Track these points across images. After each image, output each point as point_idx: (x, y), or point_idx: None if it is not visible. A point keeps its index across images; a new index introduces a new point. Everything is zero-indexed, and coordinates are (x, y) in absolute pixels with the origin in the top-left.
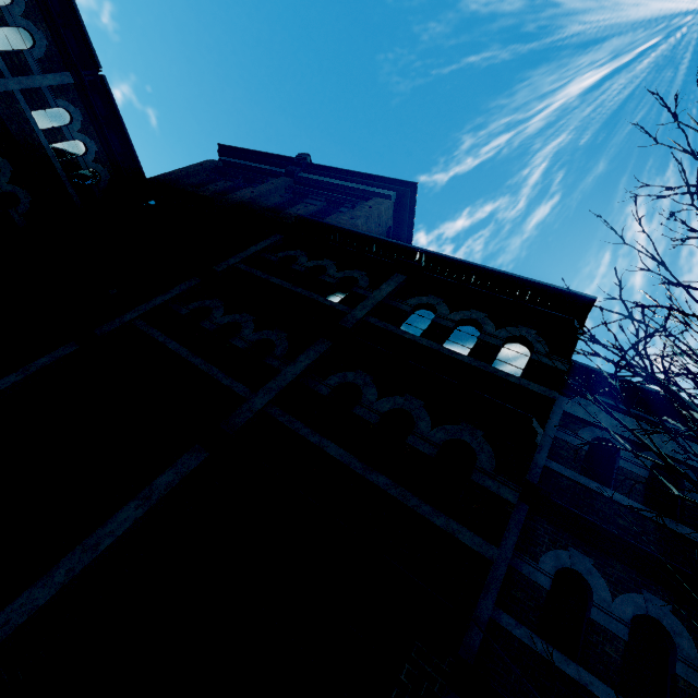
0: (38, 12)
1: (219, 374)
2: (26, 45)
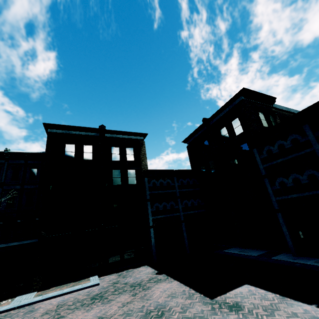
0: (163, 178)
1: (317, 192)
2: (168, 183)
